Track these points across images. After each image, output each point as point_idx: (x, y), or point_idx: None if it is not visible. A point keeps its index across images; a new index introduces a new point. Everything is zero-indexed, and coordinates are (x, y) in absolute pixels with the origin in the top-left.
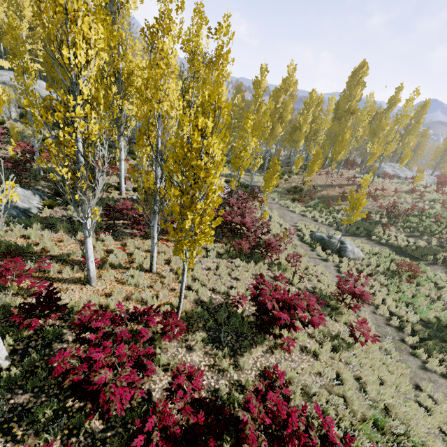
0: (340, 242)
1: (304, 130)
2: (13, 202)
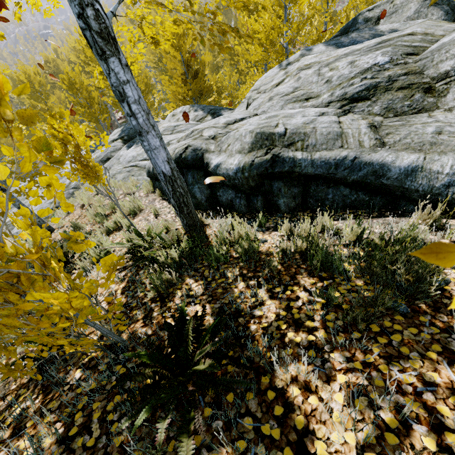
0: None
1: None
2: None
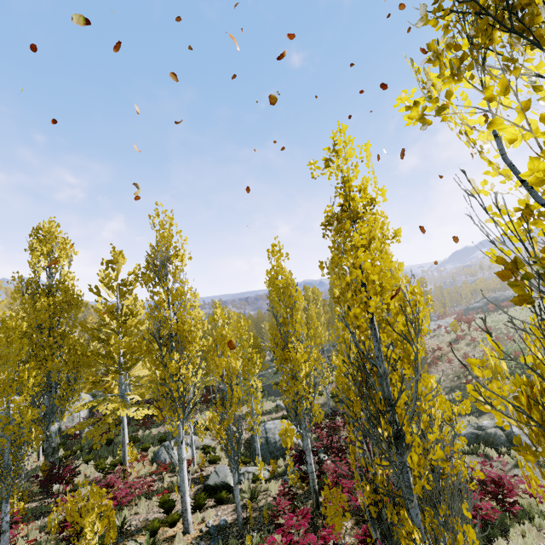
0: (499, 429)
1: (322, 322)
2: None
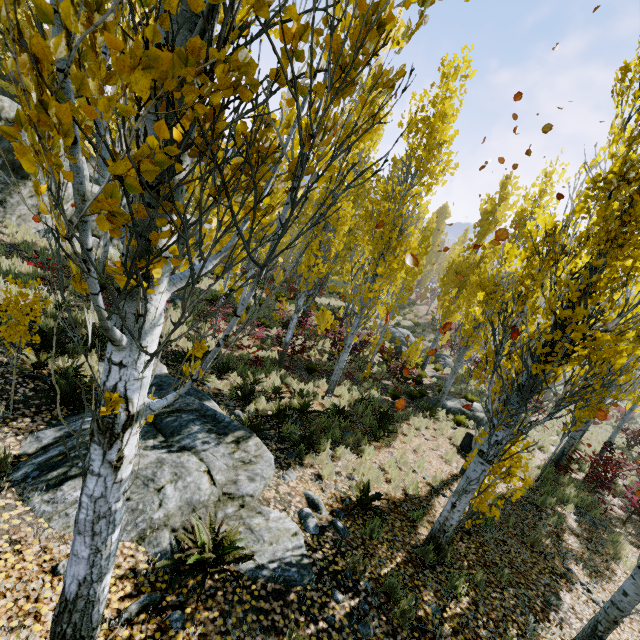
0: None
1: None
2: None
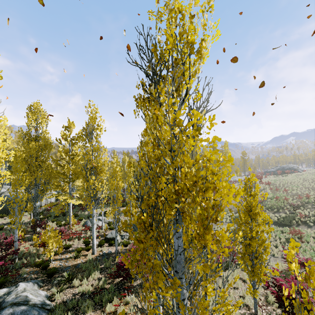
0: None
1: None
2: (30, 300)
